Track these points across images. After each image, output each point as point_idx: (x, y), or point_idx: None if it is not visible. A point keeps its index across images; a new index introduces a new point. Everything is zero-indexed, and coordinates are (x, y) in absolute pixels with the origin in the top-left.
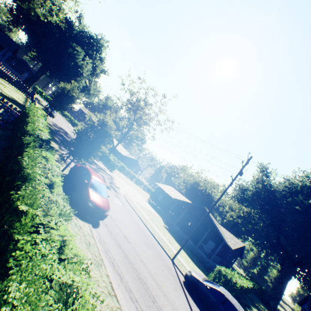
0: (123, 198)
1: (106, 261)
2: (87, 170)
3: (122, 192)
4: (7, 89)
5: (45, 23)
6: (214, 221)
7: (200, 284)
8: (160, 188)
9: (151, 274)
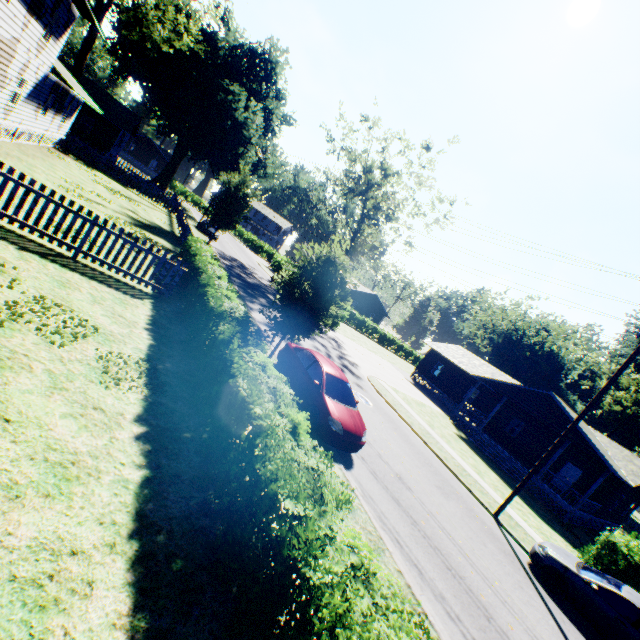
0: (369, 386)
1: (387, 539)
2: (311, 357)
3: (363, 373)
4: (141, 209)
5: (171, 55)
6: (578, 425)
7: (572, 576)
8: (434, 352)
9: (466, 557)
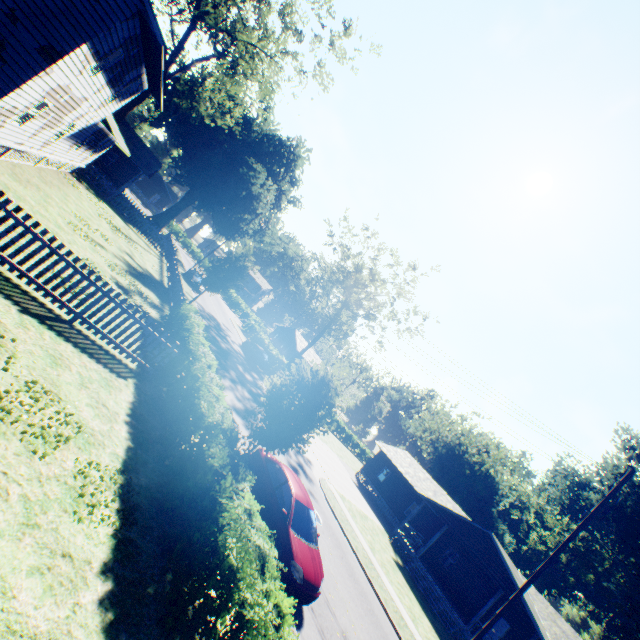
0: (320, 493)
1: None
2: (283, 475)
3: (316, 474)
4: (137, 251)
5: (209, 125)
6: (512, 574)
7: None
8: (383, 454)
9: None
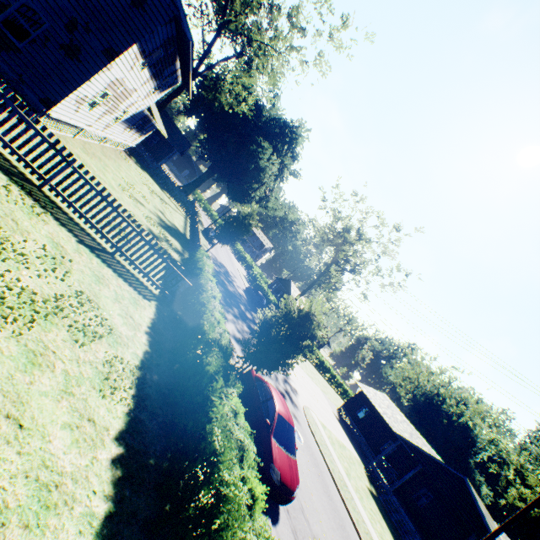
0: (303, 418)
1: None
2: (269, 392)
3: (300, 401)
4: (168, 210)
5: (228, 112)
6: (487, 521)
7: None
8: (363, 394)
9: None
